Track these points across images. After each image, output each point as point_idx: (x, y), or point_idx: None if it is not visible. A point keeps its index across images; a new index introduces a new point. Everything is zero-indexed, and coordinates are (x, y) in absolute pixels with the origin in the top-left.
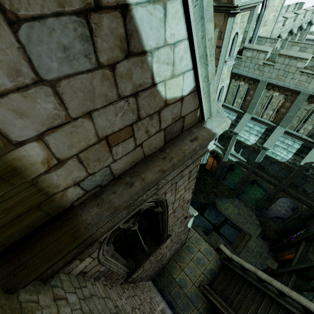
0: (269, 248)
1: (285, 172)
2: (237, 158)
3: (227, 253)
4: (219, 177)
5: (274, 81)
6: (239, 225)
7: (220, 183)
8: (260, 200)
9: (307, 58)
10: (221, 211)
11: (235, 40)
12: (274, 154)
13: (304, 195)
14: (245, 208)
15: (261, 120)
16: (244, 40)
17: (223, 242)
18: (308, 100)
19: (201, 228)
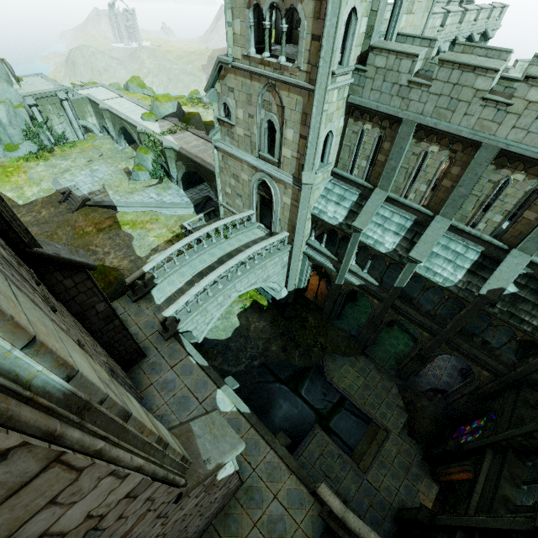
0: (421, 455)
1: (448, 306)
2: (361, 278)
3: (335, 509)
4: (329, 314)
5: (430, 120)
6: (367, 410)
7: (332, 326)
8: (404, 358)
9: (498, 67)
10: (333, 383)
11: (351, 28)
12: (431, 271)
13: (486, 352)
14: (377, 374)
15: (406, 203)
16: (370, 31)
17: (337, 448)
18: (496, 162)
19: (283, 437)
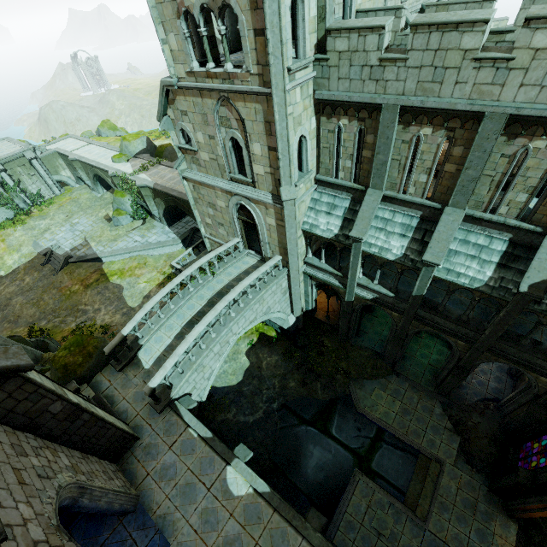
0: (487, 485)
1: (480, 304)
2: (373, 291)
3: None
4: (346, 334)
5: (415, 99)
6: (411, 440)
7: (352, 346)
8: (441, 371)
9: (486, 17)
10: (366, 414)
11: (299, 13)
12: (453, 272)
13: (541, 356)
14: (414, 393)
15: (406, 199)
16: (323, 13)
17: (385, 496)
18: (506, 132)
19: (316, 517)
